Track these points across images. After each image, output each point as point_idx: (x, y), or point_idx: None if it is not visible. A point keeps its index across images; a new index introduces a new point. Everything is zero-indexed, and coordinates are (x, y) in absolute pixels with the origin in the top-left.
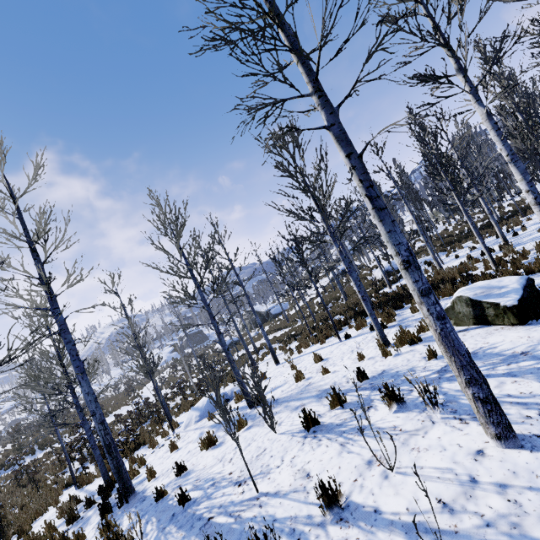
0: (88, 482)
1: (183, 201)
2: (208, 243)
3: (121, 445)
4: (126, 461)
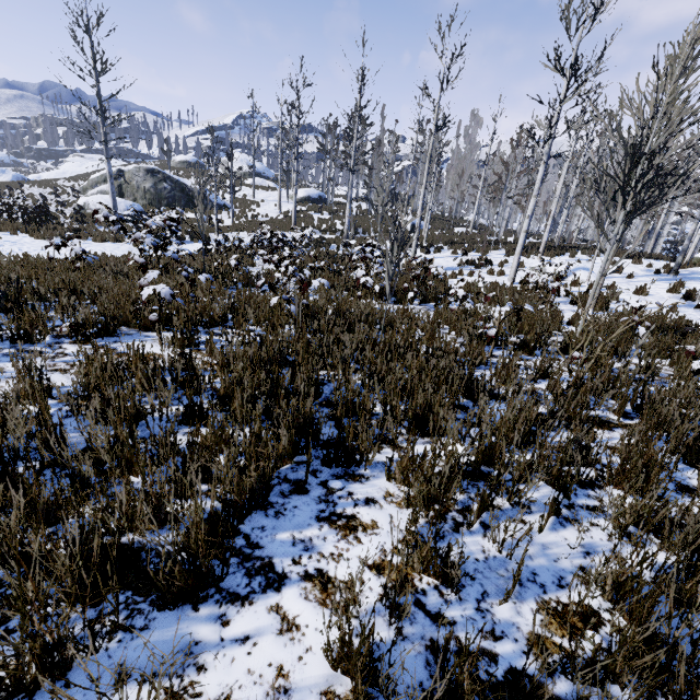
0: (608, 306)
1: None
2: None
3: None
4: None
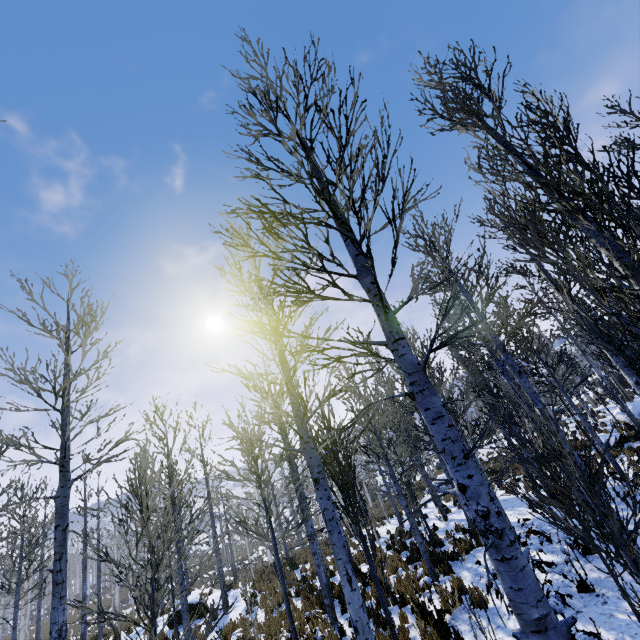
0: None
1: None
2: None
3: None
4: None
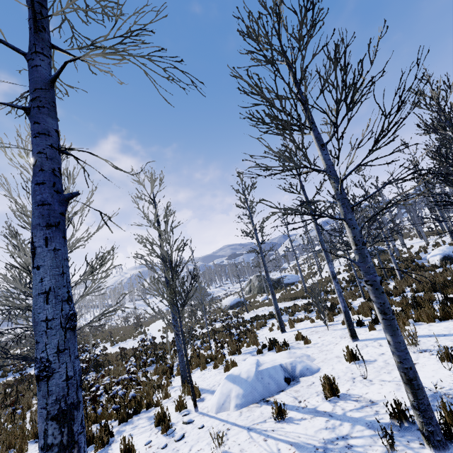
0: None
1: (297, 25)
2: (359, 62)
3: (117, 391)
4: (117, 433)
